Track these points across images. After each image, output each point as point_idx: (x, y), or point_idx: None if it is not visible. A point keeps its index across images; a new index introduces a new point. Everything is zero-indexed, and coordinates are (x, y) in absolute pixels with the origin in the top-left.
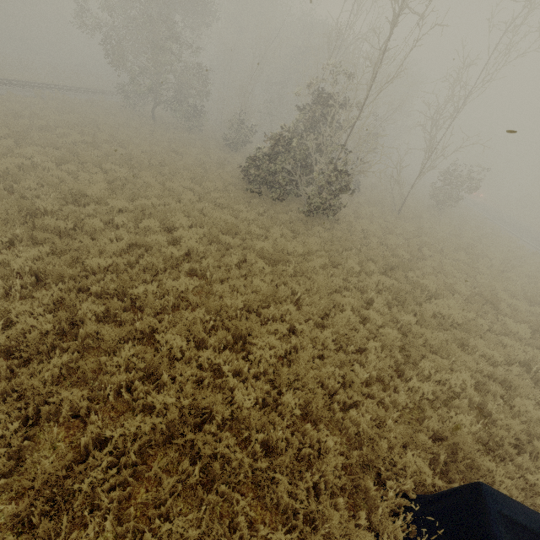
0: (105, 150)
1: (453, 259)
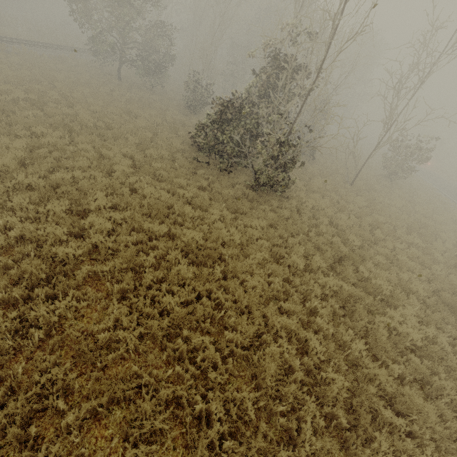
0: (47, 110)
1: (406, 242)
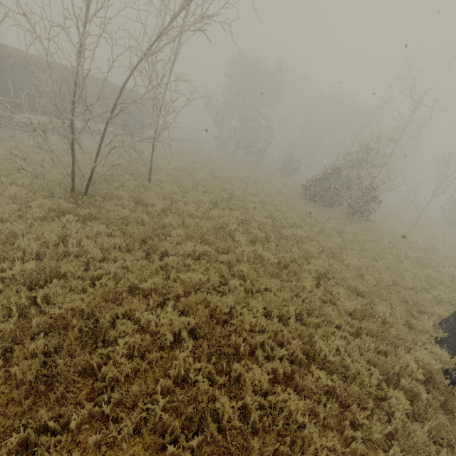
0: (226, 173)
1: None
